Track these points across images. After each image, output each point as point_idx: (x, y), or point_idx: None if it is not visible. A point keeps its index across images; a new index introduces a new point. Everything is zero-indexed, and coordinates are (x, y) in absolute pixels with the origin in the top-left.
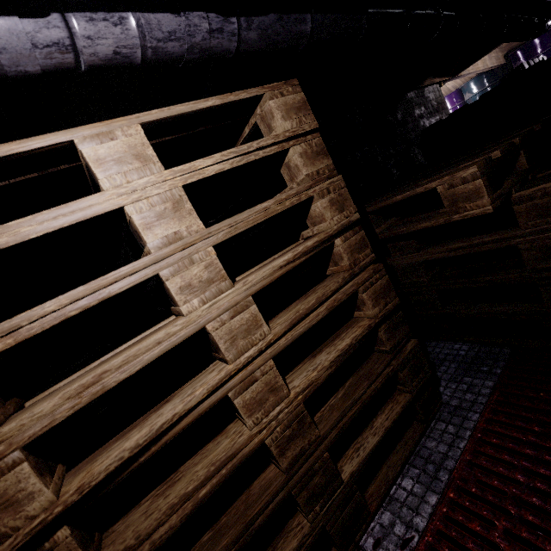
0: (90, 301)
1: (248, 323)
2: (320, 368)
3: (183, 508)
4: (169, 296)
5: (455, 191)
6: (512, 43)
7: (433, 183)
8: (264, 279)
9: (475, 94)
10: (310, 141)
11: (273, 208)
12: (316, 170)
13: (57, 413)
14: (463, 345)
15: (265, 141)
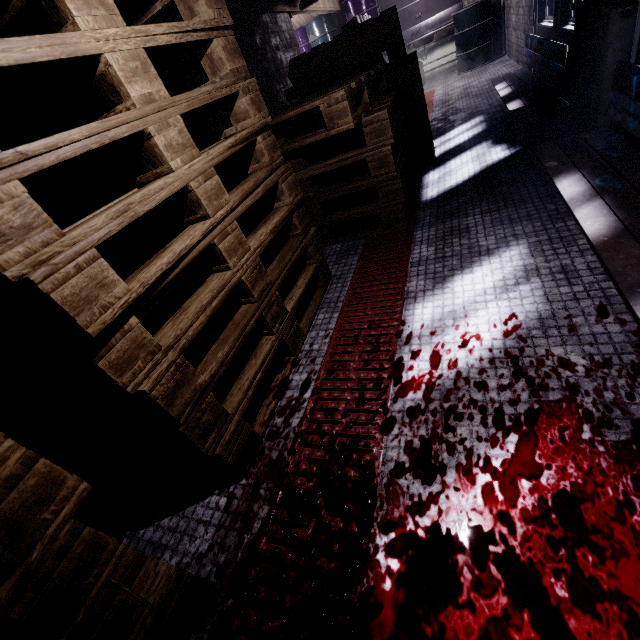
0: (104, 139)
1: (216, 188)
2: (265, 234)
3: (204, 314)
4: (146, 159)
5: (331, 110)
6: None
7: (317, 102)
8: (219, 156)
9: (318, 38)
10: (227, 37)
11: (215, 93)
12: (236, 67)
13: (111, 226)
14: (338, 245)
15: (198, 24)
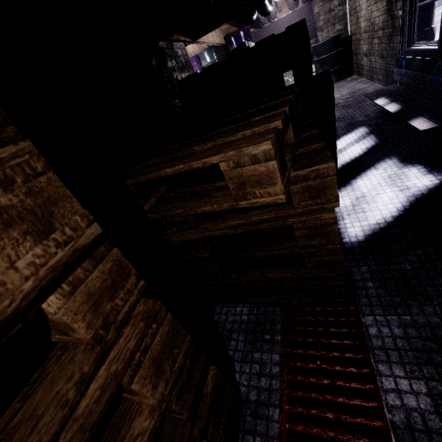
0: None
1: None
2: None
3: None
4: None
5: (242, 172)
6: (228, 29)
7: (214, 158)
8: None
9: (209, 63)
10: None
11: None
12: None
13: None
14: (244, 307)
15: None
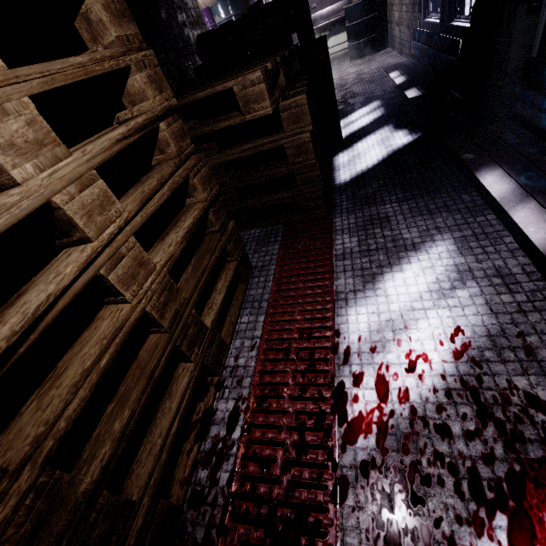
0: None
1: (100, 198)
2: (175, 243)
3: (88, 382)
4: None
5: (247, 92)
6: None
7: (230, 83)
8: (103, 152)
9: (224, 19)
10: None
11: (92, 67)
12: (125, 34)
13: None
14: (256, 230)
15: None
